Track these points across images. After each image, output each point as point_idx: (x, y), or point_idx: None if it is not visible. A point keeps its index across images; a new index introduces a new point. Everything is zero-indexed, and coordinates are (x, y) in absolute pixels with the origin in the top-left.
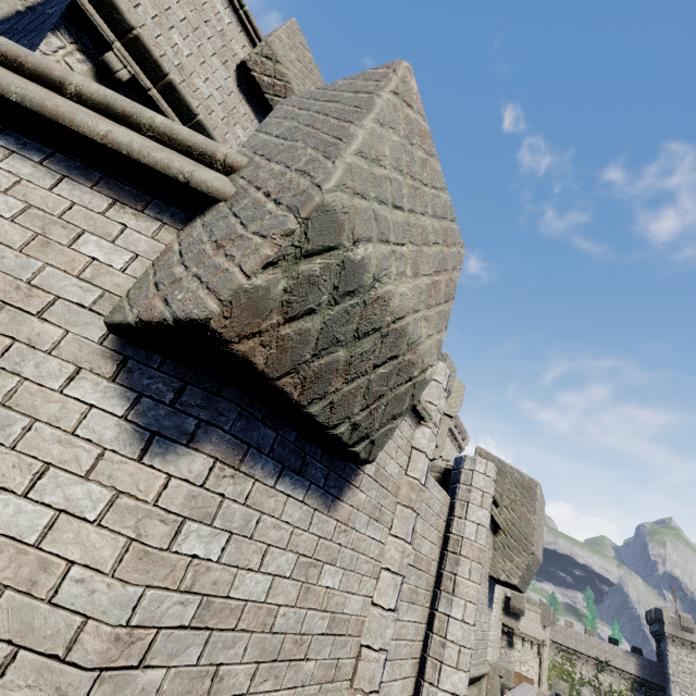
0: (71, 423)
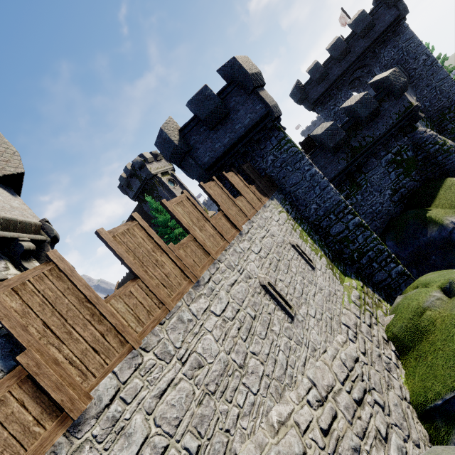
0: (5, 194)
